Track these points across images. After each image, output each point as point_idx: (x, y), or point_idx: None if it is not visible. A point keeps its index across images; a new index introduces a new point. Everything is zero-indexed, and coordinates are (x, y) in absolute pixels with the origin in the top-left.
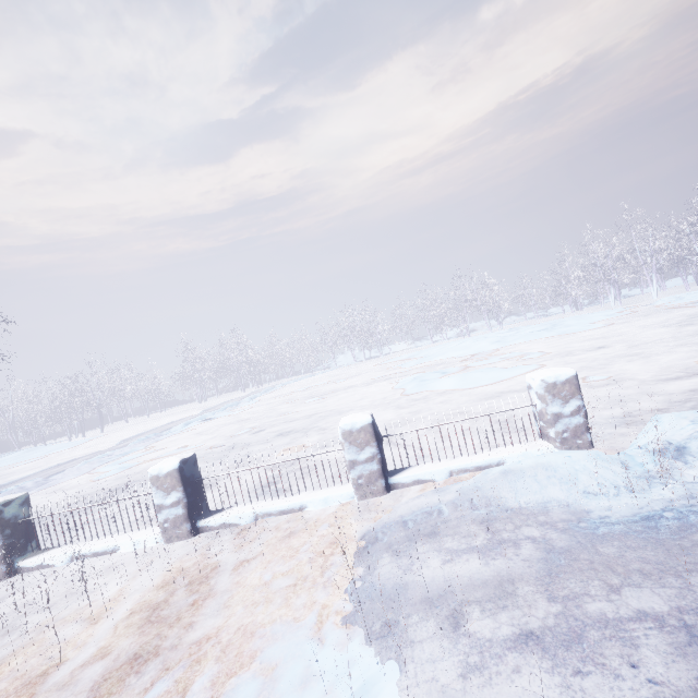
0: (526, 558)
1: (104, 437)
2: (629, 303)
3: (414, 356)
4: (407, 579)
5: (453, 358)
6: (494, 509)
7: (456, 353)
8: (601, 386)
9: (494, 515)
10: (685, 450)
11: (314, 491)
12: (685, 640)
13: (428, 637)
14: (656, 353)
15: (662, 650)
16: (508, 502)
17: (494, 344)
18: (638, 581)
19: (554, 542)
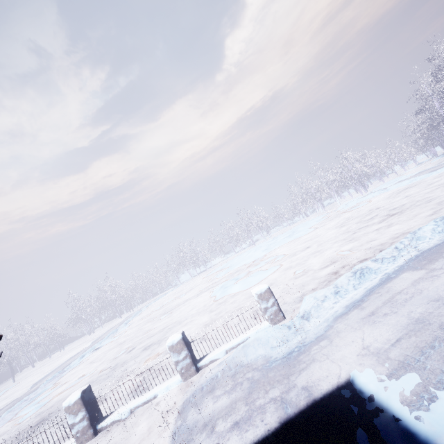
0: (243, 389)
1: (17, 386)
2: (329, 209)
3: (225, 266)
4: (198, 417)
5: (243, 265)
6: (238, 368)
7: (245, 262)
8: (300, 276)
9: (237, 371)
10: (310, 314)
11: (161, 384)
12: (279, 404)
13: (202, 440)
14: (327, 248)
15: (272, 411)
16: (244, 362)
17: (264, 251)
18: (275, 385)
19: (255, 377)
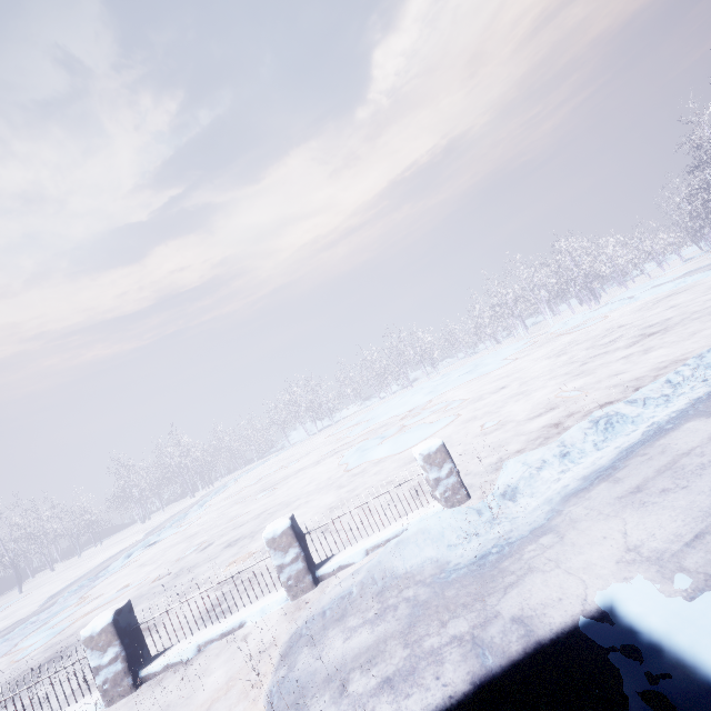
0: (398, 618)
1: (24, 599)
2: (535, 332)
3: (363, 419)
4: (317, 665)
5: (394, 417)
6: (388, 580)
7: (397, 411)
8: (493, 431)
9: (387, 585)
10: (517, 490)
11: (252, 603)
12: (469, 648)
13: (323, 709)
14: (537, 388)
15: (456, 660)
16: (399, 569)
17: (428, 395)
18: (459, 613)
19: (420, 597)
